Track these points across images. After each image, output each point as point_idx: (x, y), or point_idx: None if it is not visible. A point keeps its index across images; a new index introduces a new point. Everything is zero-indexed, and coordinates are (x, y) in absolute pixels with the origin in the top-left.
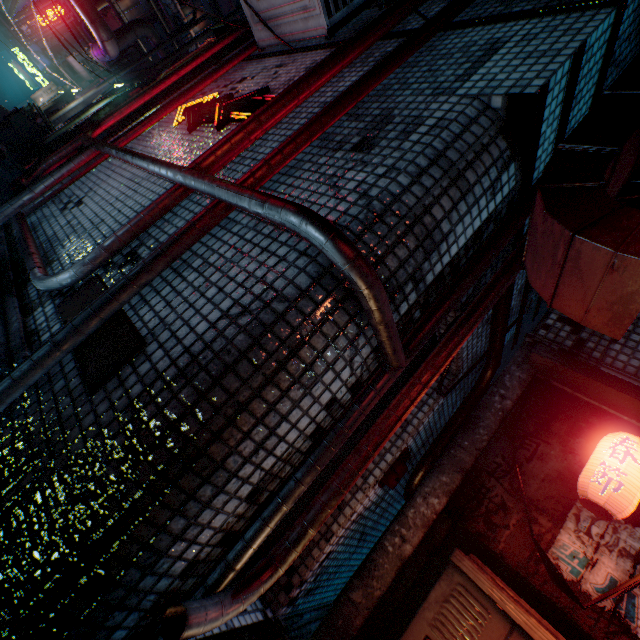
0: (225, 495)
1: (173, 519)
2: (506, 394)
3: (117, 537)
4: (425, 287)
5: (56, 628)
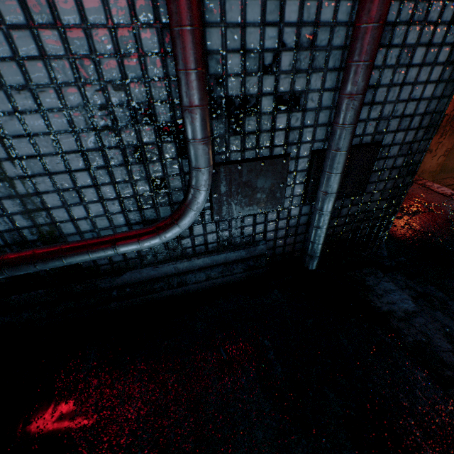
0: None
1: None
2: None
3: None
4: None
5: None
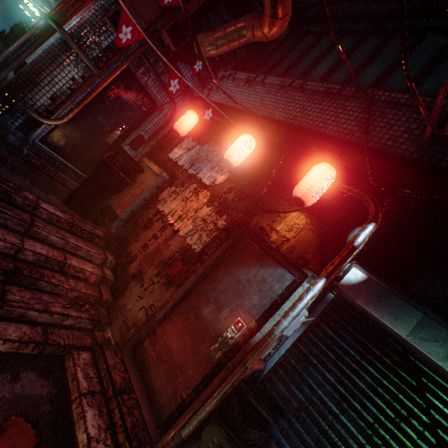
0: (42, 93)
1: (29, 94)
2: (179, 116)
3: (16, 94)
4: (103, 49)
5: (5, 110)
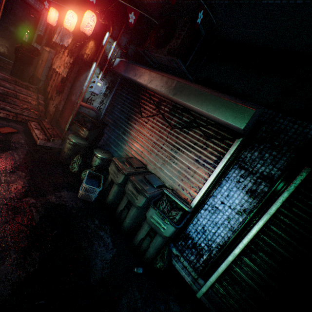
0: None
1: None
2: None
3: None
4: None
5: None
